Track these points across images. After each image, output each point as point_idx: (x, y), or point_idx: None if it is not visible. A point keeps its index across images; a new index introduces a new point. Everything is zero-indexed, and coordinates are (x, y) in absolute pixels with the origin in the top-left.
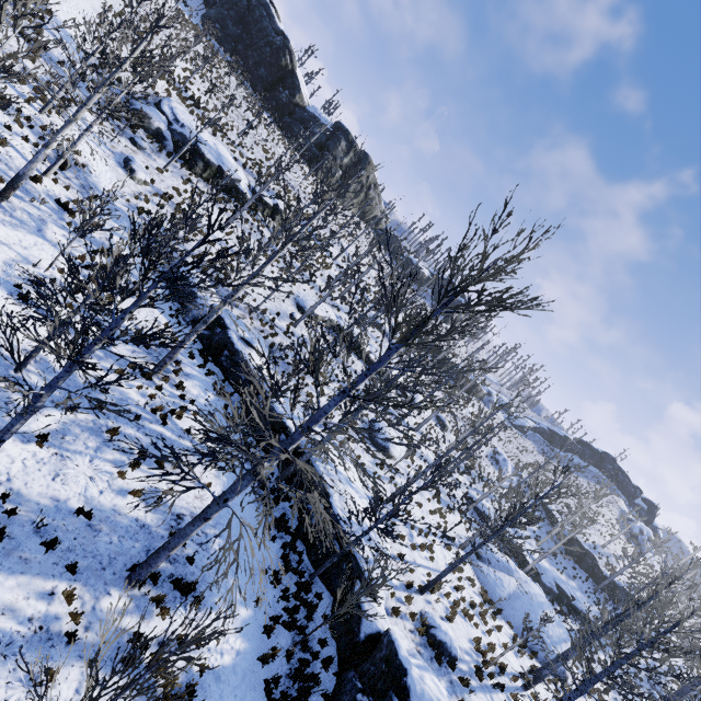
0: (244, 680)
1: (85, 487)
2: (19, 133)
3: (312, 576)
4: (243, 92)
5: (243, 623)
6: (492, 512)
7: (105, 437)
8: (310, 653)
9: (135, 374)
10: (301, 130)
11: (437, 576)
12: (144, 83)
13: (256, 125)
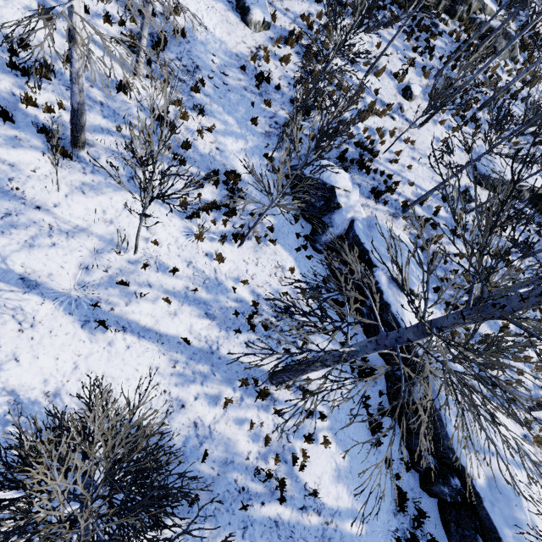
0: None
1: None
2: (100, 11)
3: None
4: None
5: None
6: None
7: None
8: None
9: (247, 391)
10: None
11: None
12: None
13: None
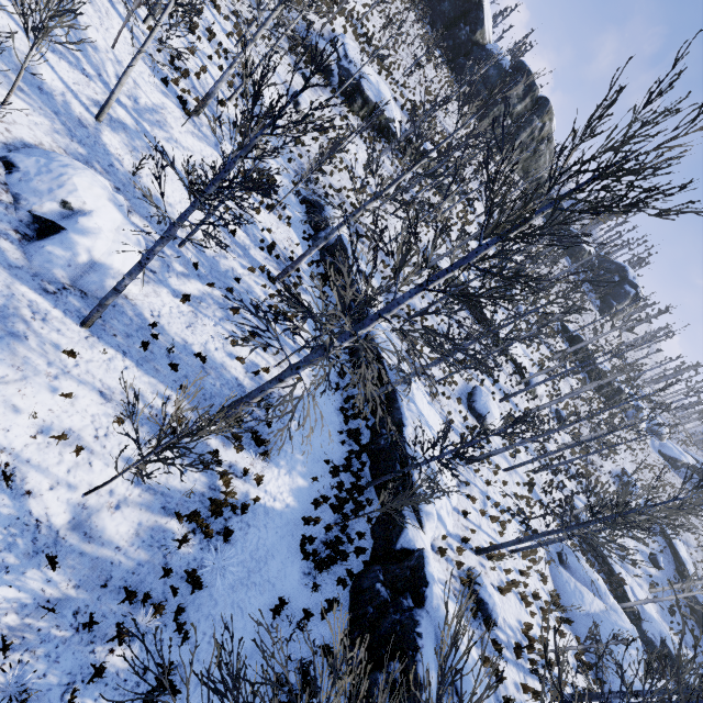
0: (287, 526)
1: (206, 342)
2: (217, 63)
3: (368, 484)
4: (419, 30)
5: (298, 489)
6: None
7: (229, 313)
8: (347, 537)
9: (263, 275)
10: (469, 63)
11: (498, 544)
12: (324, 20)
13: (425, 65)
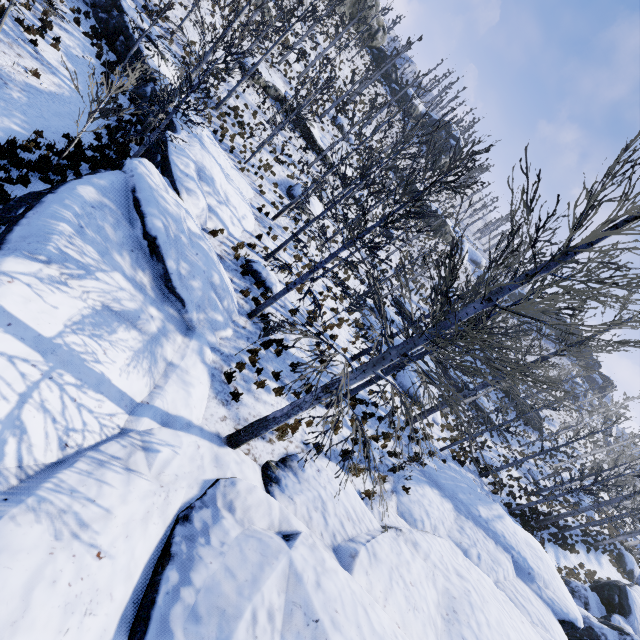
0: None
1: None
2: None
3: None
4: None
5: (9, 130)
6: (417, 313)
7: None
8: (74, 172)
9: None
10: None
11: (281, 244)
12: None
13: None
